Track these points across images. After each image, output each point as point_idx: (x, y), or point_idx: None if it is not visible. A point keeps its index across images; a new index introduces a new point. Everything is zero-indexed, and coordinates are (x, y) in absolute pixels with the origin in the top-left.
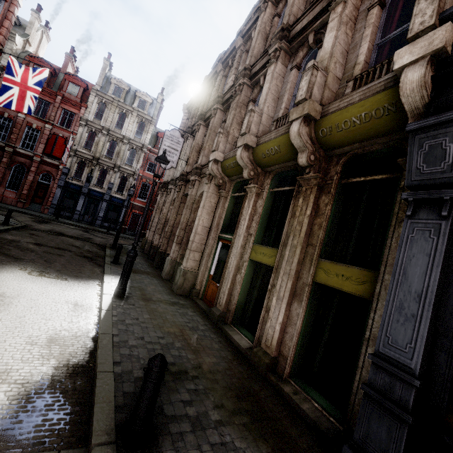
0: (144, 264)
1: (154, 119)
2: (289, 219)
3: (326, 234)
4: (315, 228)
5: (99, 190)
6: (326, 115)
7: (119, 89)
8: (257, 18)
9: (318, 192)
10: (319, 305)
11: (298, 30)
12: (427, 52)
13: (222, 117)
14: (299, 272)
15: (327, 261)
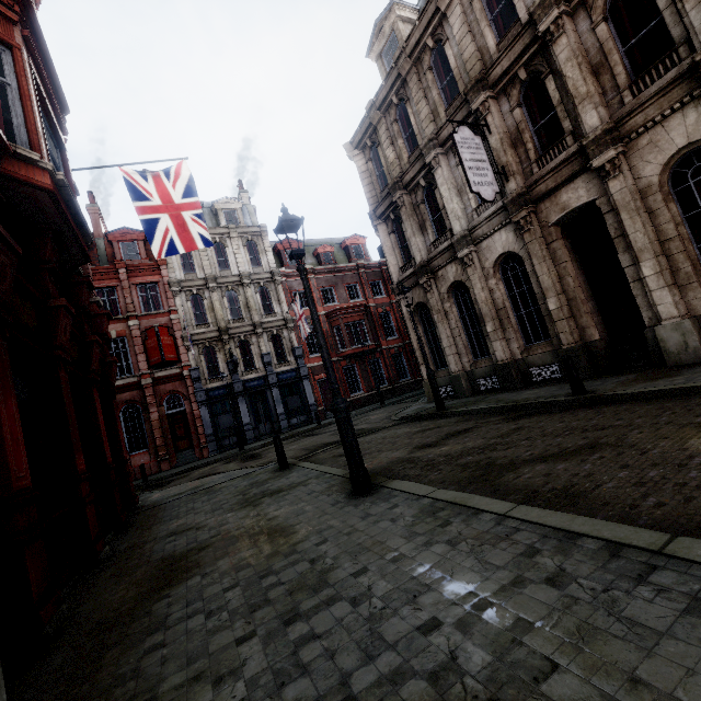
0: (567, 385)
1: (263, 226)
2: None
3: None
4: None
5: (254, 375)
6: None
7: None
8: None
9: None
10: None
11: None
12: None
13: (573, 27)
14: None
15: None
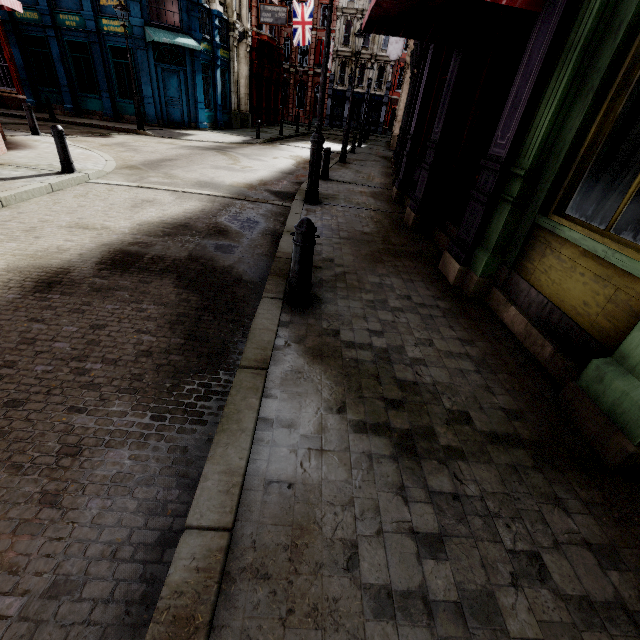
0: (382, 144)
1: None
2: None
3: None
4: None
5: (360, 90)
6: None
7: None
8: None
9: None
10: None
11: None
12: None
13: None
14: None
15: None
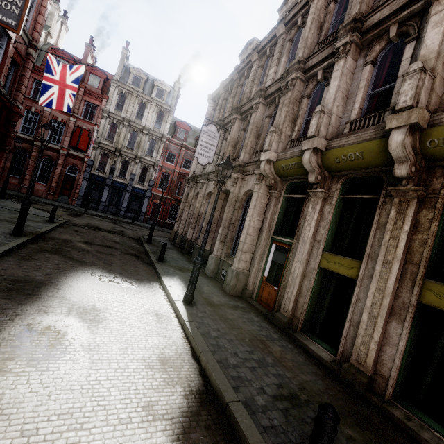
0: (183, 259)
1: (173, 108)
2: (375, 230)
3: (433, 253)
4: (415, 244)
5: (122, 181)
6: (437, 124)
7: (137, 79)
8: (305, 4)
9: (417, 206)
10: (421, 325)
11: (375, 20)
12: None
13: (264, 111)
14: (395, 290)
15: (437, 283)
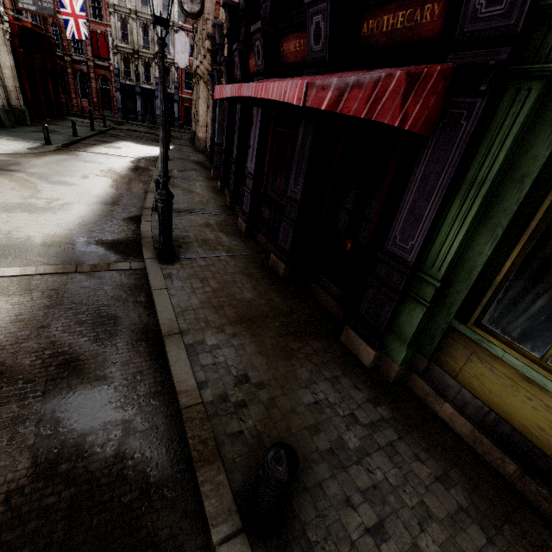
0: (187, 143)
1: None
2: None
3: None
4: None
5: (149, 87)
6: None
7: None
8: None
9: None
10: None
11: None
12: (207, 48)
13: None
14: None
15: None
